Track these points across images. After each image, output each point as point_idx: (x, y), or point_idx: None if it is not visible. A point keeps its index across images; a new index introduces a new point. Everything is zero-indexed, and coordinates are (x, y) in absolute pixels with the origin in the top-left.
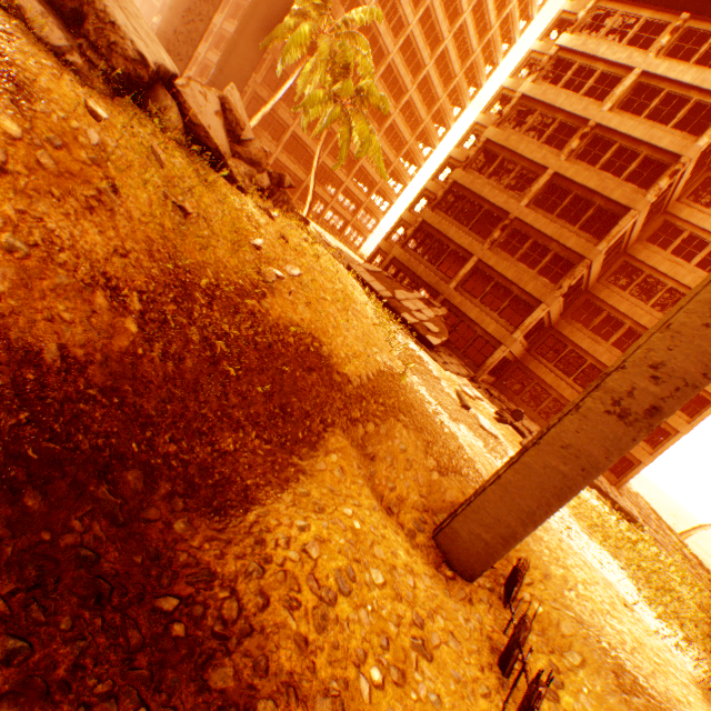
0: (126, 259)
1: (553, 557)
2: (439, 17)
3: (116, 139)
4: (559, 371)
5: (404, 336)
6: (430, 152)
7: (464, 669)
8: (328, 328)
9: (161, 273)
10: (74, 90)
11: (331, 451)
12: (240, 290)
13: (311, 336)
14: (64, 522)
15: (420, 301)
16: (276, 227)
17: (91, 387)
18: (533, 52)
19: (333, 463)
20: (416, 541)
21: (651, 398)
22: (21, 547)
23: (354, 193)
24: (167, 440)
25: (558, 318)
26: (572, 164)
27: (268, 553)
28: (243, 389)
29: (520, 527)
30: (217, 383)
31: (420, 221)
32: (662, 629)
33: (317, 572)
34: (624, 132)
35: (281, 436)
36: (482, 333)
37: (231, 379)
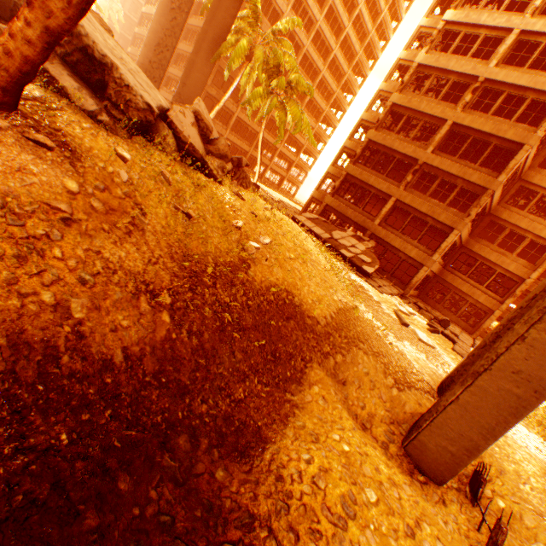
0: (156, 265)
1: (504, 453)
2: (340, 11)
3: (137, 172)
4: (472, 281)
5: (345, 269)
6: (342, 115)
7: None
8: (296, 281)
9: (180, 269)
10: (106, 142)
11: (313, 383)
12: (232, 267)
13: (285, 290)
14: (145, 494)
15: (352, 238)
16: (246, 206)
17: (146, 374)
18: (422, 27)
19: (316, 394)
20: (389, 452)
21: None
22: (122, 527)
23: (287, 155)
24: (199, 402)
25: (467, 238)
26: (467, 114)
27: (288, 489)
28: (244, 345)
29: (482, 440)
30: (226, 346)
31: (345, 174)
32: None
33: (327, 501)
34: (511, 82)
35: (275, 377)
36: (406, 258)
37: (235, 339)
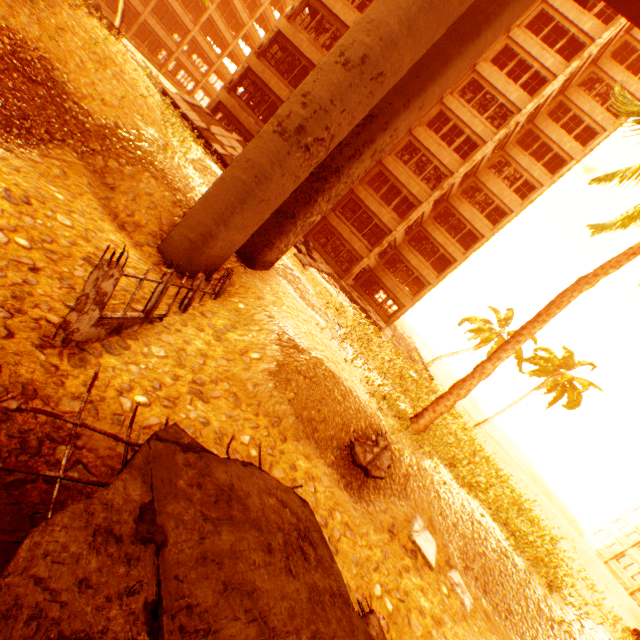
0: None
1: (273, 292)
2: None
3: None
4: (354, 229)
5: (208, 158)
6: None
7: (140, 293)
8: (68, 61)
9: None
10: None
11: (55, 158)
12: None
13: (39, 53)
14: None
15: (237, 142)
16: None
17: None
18: None
19: (55, 166)
20: (142, 249)
21: (300, 120)
22: None
23: (204, 49)
24: None
25: (358, 184)
26: None
27: None
28: None
29: (215, 226)
30: None
31: (246, 67)
32: (346, 348)
33: None
34: None
35: None
36: None
37: None
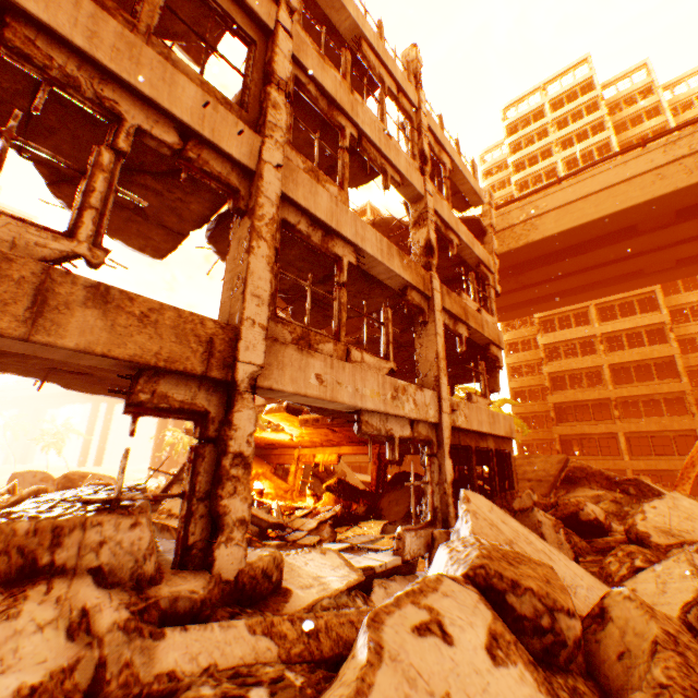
0: None
1: None
2: None
3: None
4: None
5: None
6: None
7: None
8: None
9: None
10: None
11: None
12: None
13: None
14: None
15: None
16: None
17: None
18: None
19: None
20: None
21: None
22: None
23: None
24: None
25: None
26: (611, 355)
27: None
28: None
29: None
30: None
31: (557, 436)
32: None
33: None
34: (620, 329)
35: None
36: None
37: None
